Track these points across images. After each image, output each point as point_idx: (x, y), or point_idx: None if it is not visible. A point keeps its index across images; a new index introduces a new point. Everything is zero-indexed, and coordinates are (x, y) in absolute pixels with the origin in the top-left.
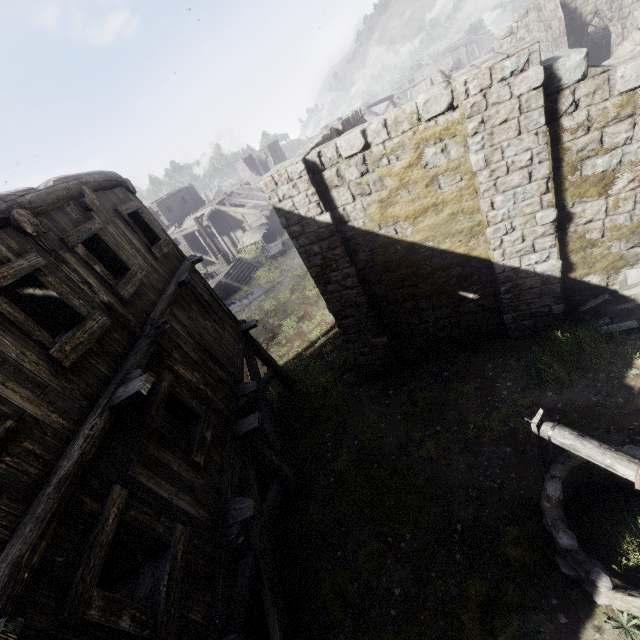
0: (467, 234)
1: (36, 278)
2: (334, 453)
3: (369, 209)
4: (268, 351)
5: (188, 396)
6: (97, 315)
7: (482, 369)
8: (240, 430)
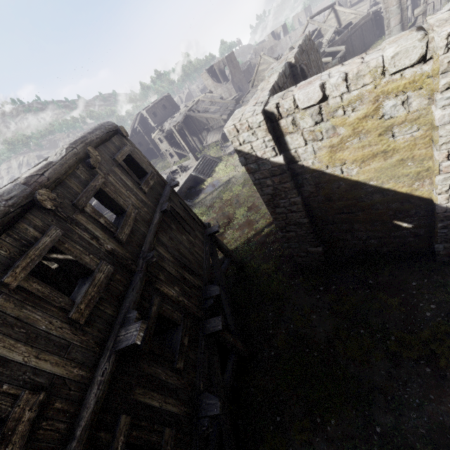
0: (413, 177)
1: (57, 248)
2: (274, 331)
3: (319, 152)
4: (225, 233)
5: (171, 311)
6: (103, 266)
7: (406, 285)
8: (208, 329)
